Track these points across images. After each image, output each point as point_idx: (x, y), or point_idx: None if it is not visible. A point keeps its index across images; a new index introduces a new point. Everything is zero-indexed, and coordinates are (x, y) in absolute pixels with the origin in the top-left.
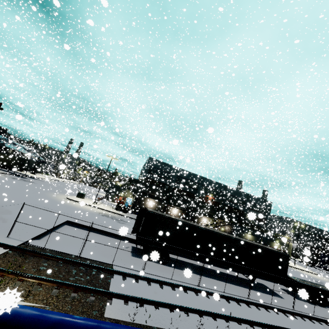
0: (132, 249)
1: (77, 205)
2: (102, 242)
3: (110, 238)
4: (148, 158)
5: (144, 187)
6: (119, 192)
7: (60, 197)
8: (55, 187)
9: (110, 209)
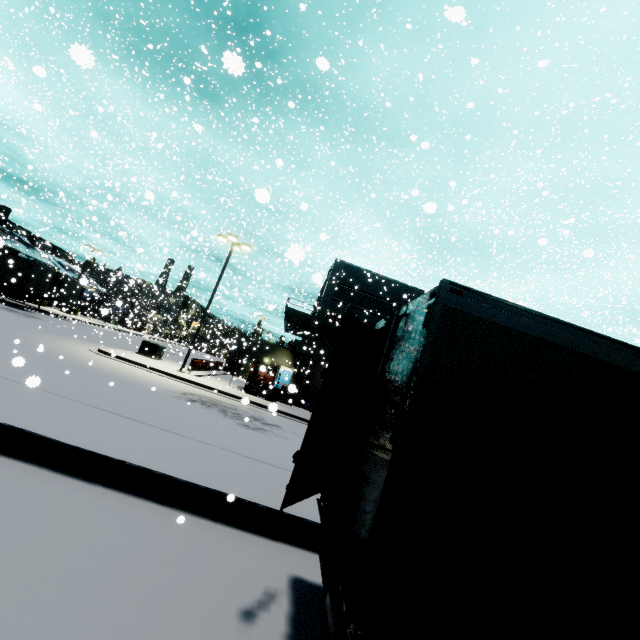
0: (292, 632)
1: (115, 368)
2: (35, 575)
3: (158, 513)
4: (332, 266)
5: (324, 339)
6: (259, 355)
7: (77, 347)
8: (98, 335)
9: (228, 389)
